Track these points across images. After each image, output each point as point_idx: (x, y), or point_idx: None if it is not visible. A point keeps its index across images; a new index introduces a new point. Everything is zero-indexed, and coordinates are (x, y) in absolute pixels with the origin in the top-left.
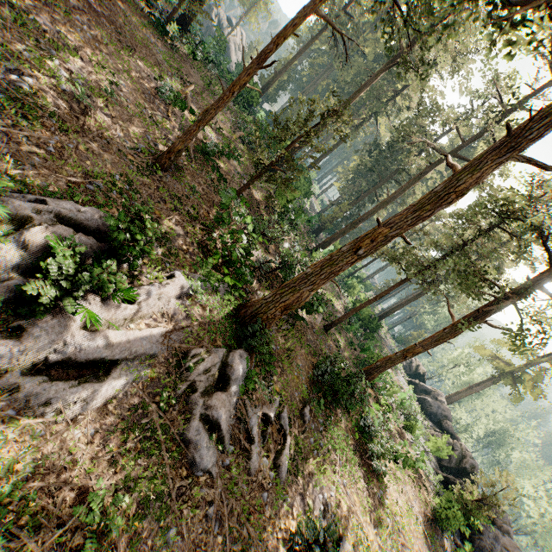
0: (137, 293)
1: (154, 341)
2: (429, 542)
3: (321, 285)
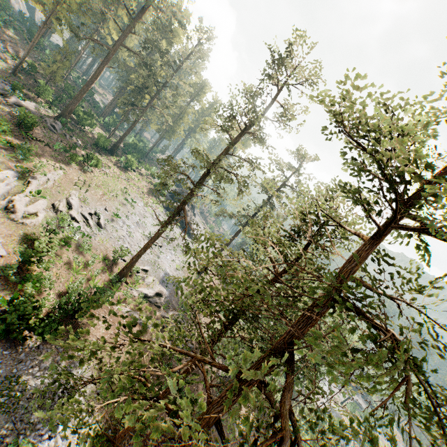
0: (25, 101)
1: (33, 111)
2: (149, 189)
3: (76, 104)
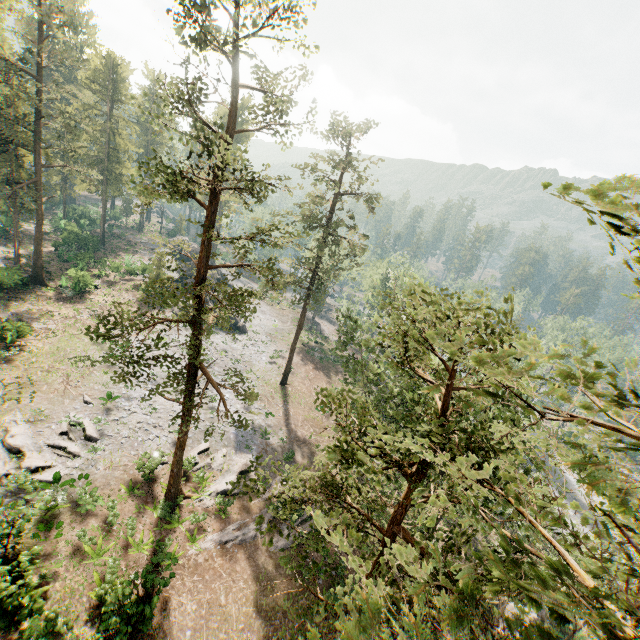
0: None
1: None
2: (138, 302)
3: None
